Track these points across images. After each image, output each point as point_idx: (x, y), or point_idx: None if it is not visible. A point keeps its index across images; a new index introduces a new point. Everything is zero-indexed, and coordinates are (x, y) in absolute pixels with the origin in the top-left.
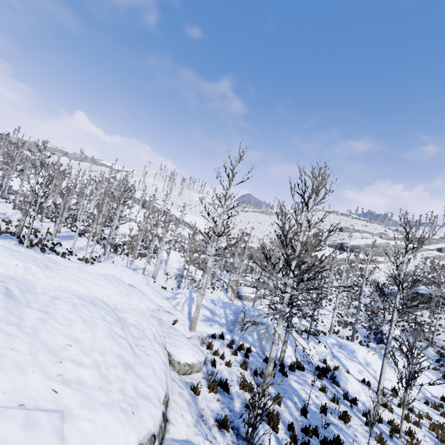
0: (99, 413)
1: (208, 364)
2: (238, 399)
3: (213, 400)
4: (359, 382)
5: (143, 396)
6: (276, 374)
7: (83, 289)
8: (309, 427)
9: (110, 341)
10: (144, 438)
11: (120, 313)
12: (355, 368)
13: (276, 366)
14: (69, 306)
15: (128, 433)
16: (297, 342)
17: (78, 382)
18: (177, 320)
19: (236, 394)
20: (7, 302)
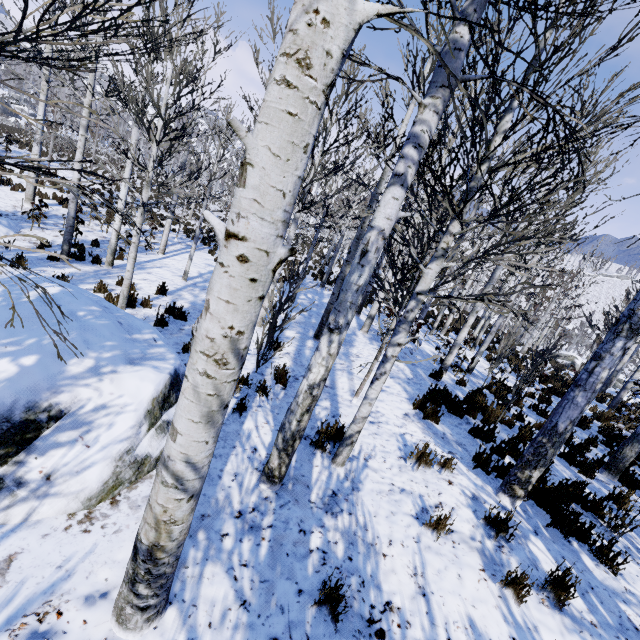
0: None
1: None
2: None
3: None
4: None
5: None
6: None
7: None
8: None
9: None
10: None
11: None
12: None
13: None
14: None
15: None
16: None
17: None
18: None
19: None
20: None
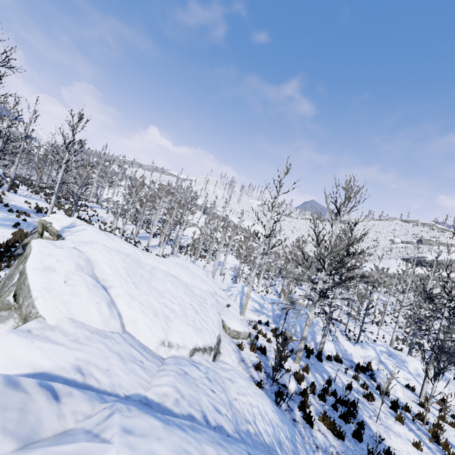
0: (183, 324)
1: (252, 337)
2: (273, 361)
3: (253, 356)
4: (403, 386)
5: (205, 329)
6: (312, 358)
7: (166, 268)
8: (328, 388)
9: (186, 296)
10: (206, 346)
11: (190, 287)
12: (402, 376)
13: (313, 353)
14: (162, 273)
15: (198, 339)
16: (342, 343)
17: (172, 309)
18: (230, 305)
19: (272, 358)
20: (135, 264)
